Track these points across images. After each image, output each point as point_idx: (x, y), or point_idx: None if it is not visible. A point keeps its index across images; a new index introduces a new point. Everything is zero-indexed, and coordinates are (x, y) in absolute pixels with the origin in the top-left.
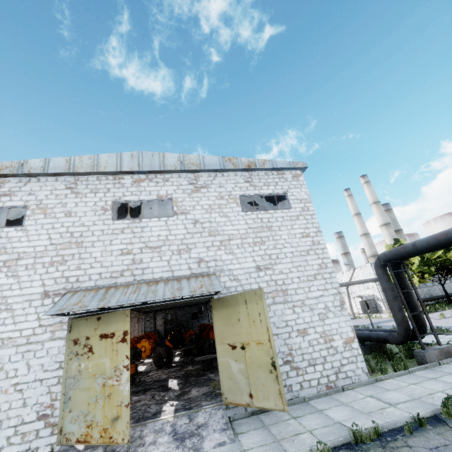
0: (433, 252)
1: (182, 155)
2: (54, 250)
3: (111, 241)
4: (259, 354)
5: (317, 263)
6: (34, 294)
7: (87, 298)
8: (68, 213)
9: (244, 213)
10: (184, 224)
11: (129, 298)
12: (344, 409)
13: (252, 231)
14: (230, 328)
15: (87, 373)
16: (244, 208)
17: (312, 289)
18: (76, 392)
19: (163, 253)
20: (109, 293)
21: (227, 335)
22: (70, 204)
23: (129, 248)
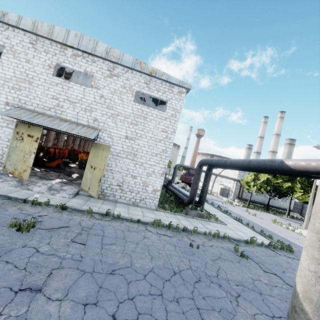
0: (277, 179)
1: (109, 47)
2: (15, 80)
3: (48, 88)
4: (98, 174)
5: (162, 149)
6: (1, 101)
7: (25, 114)
8: (28, 61)
9: (134, 103)
10: (94, 95)
11: (44, 123)
12: (124, 210)
13: (133, 115)
14: (94, 158)
15: (19, 148)
16: (152, 100)
17: (151, 160)
18: (13, 154)
19: (76, 107)
20: (37, 116)
21: (91, 161)
22: (30, 55)
23: (58, 96)
